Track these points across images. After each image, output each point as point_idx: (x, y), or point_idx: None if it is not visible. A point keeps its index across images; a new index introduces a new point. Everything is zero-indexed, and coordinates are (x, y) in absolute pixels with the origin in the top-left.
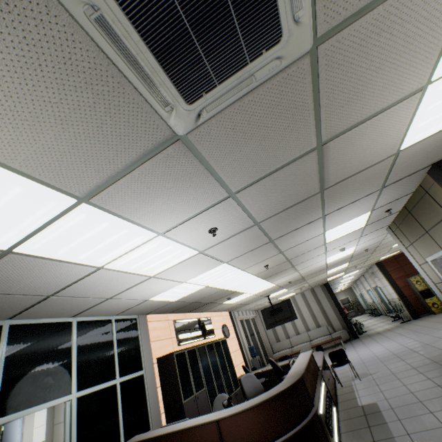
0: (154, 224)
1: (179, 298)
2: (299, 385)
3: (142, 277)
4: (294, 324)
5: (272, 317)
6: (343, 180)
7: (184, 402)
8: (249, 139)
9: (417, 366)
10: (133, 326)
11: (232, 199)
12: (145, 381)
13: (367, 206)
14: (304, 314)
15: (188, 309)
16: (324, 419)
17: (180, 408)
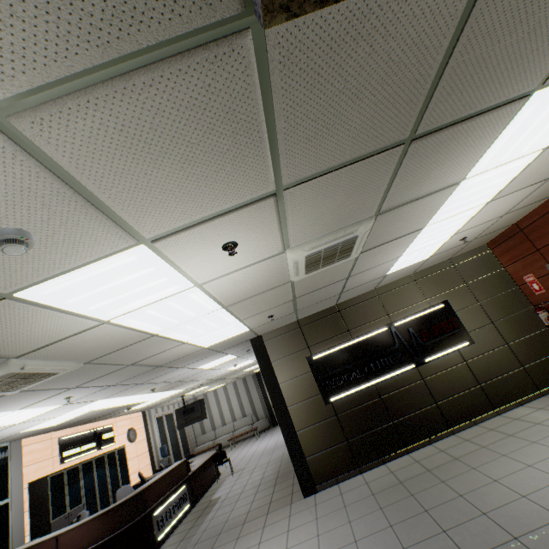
0: (8, 409)
1: (62, 422)
2: (136, 498)
3: (7, 426)
4: (222, 415)
5: (184, 417)
6: (174, 360)
7: (53, 522)
8: (69, 378)
9: (272, 460)
10: (3, 454)
11: (76, 388)
12: (10, 508)
13: (220, 355)
14: (234, 404)
15: (79, 424)
16: (159, 518)
17: (48, 528)
